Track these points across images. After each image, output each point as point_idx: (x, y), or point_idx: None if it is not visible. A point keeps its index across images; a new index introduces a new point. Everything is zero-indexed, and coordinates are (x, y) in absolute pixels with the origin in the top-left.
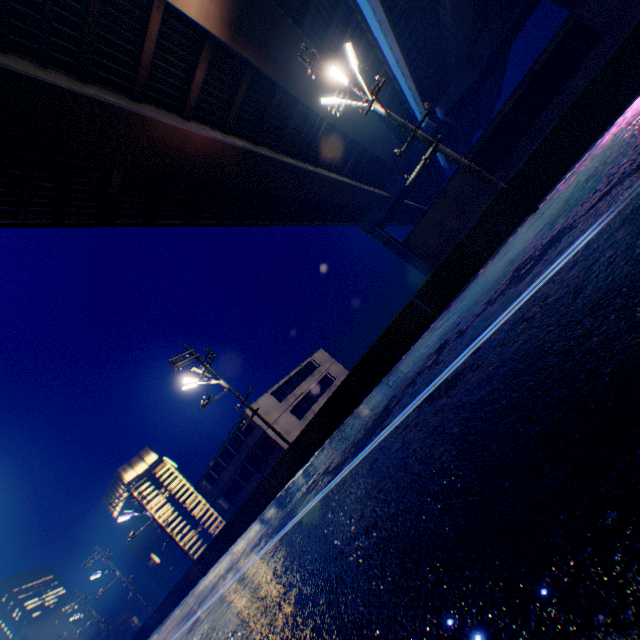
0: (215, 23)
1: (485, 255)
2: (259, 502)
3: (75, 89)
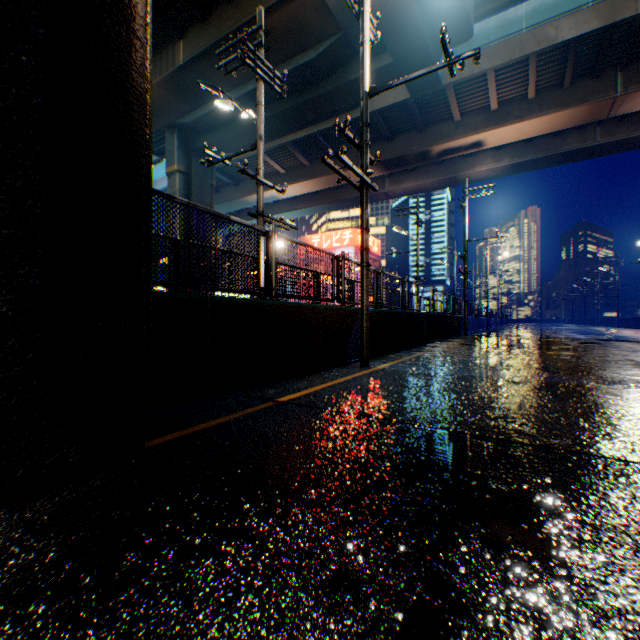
0: None
1: None
2: None
3: (602, 140)
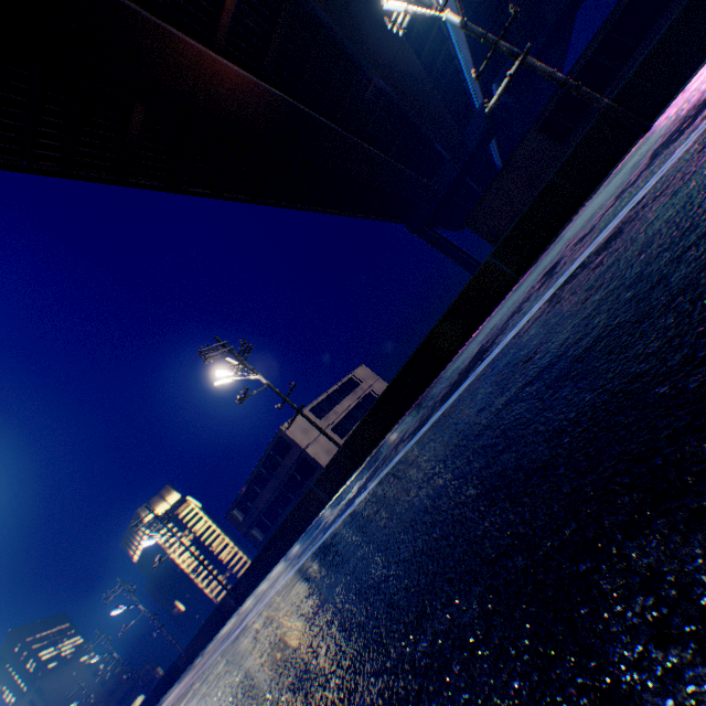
0: None
1: (581, 196)
2: (303, 518)
3: None
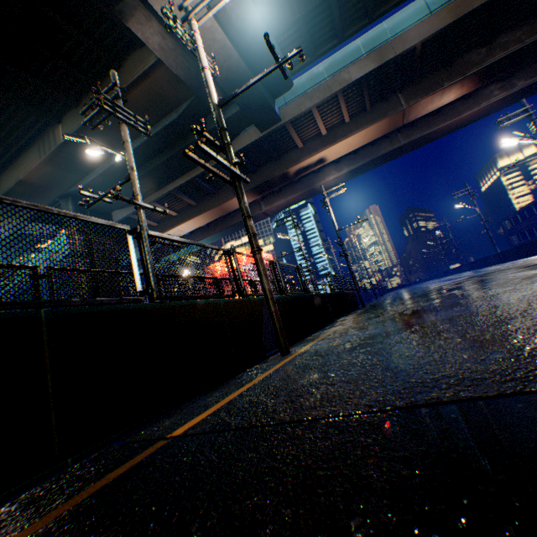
0: (465, 91)
1: None
2: (486, 263)
3: (405, 141)
